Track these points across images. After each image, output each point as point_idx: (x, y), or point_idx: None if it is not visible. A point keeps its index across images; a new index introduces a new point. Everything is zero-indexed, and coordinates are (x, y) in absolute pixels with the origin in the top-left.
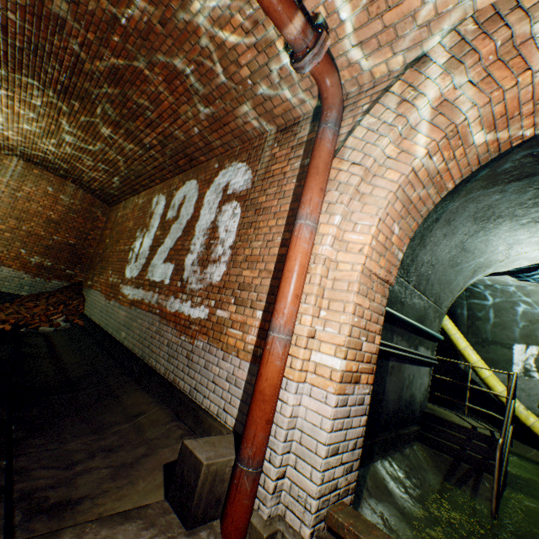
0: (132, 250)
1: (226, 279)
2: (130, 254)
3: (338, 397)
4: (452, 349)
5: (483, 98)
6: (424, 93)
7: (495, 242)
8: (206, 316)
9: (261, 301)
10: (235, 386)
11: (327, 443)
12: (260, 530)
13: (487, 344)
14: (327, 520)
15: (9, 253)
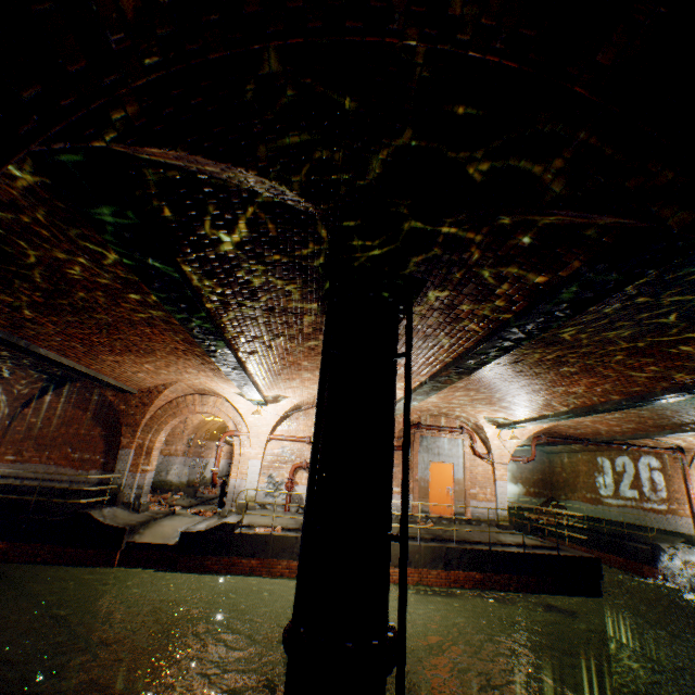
0: (597, 482)
1: (667, 496)
2: (597, 484)
3: None
4: None
5: None
6: None
7: None
8: (666, 508)
9: (685, 502)
10: (688, 524)
11: None
12: None
13: None
14: None
15: (522, 489)
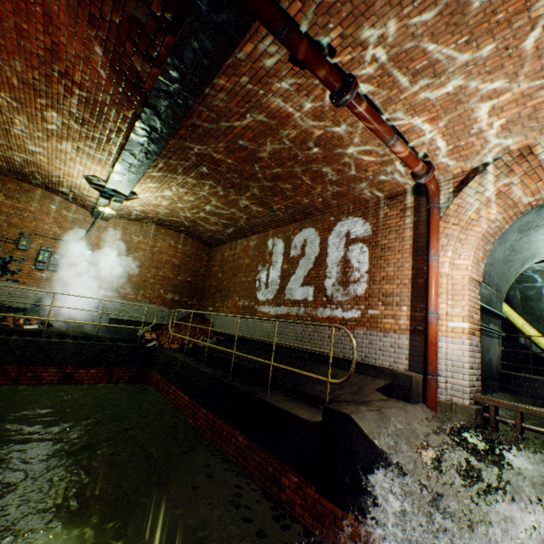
0: (258, 280)
1: (369, 291)
2: (257, 283)
3: (468, 341)
4: (509, 330)
5: (520, 192)
6: (488, 189)
7: (536, 241)
8: (359, 315)
9: (404, 301)
10: (398, 348)
11: (468, 362)
12: (445, 402)
13: (542, 320)
14: (473, 399)
15: (154, 293)
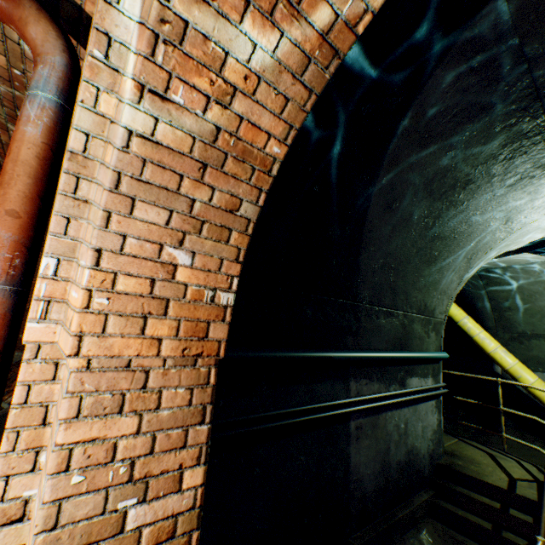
0: None
1: None
2: None
3: None
4: None
5: None
6: None
7: (481, 217)
8: None
9: None
10: None
11: None
12: None
13: (524, 339)
14: None
15: None
